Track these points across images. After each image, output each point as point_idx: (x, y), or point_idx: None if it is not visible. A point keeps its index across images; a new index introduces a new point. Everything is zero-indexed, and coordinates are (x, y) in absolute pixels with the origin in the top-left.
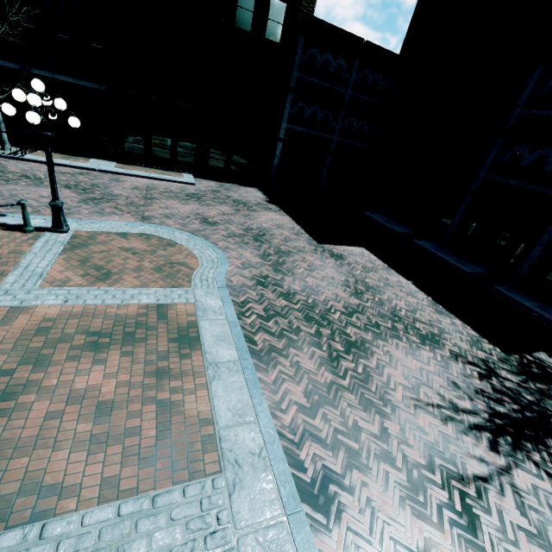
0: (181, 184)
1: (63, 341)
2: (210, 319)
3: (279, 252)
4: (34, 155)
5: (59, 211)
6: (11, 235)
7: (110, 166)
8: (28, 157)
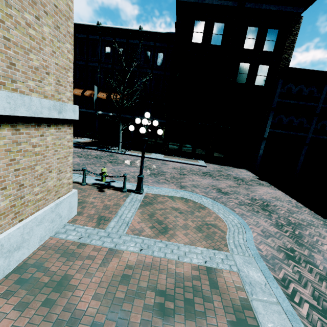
0: (198, 166)
1: (138, 296)
2: (261, 300)
3: (289, 223)
4: (129, 152)
5: (141, 181)
6: (116, 193)
7: (161, 156)
8: (127, 153)
